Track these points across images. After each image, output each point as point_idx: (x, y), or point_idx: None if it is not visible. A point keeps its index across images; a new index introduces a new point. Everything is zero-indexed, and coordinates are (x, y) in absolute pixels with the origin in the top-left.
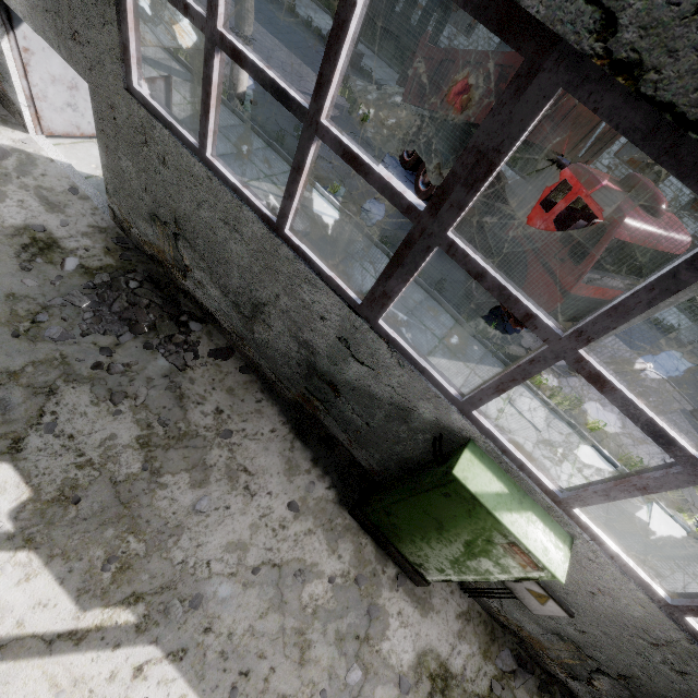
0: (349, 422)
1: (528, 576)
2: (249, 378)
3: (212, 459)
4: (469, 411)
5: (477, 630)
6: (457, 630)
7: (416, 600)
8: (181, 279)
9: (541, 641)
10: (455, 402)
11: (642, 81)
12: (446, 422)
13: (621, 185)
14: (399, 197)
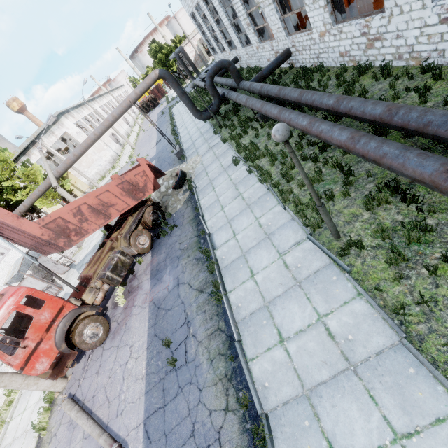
0: None
1: None
2: None
3: None
4: None
5: None
6: None
7: None
8: None
9: None
10: None
11: None
12: None
13: None
14: None
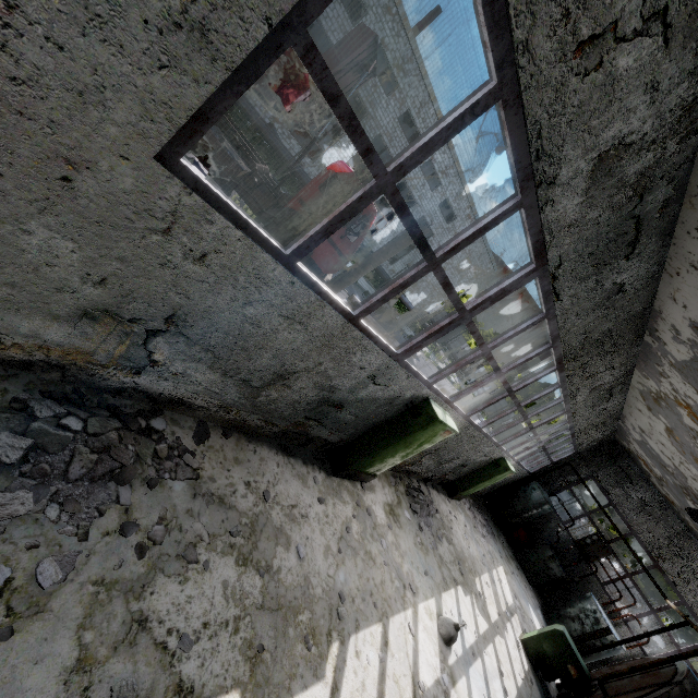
0: (340, 422)
1: (444, 439)
2: (235, 439)
3: (277, 521)
4: (432, 385)
5: (384, 479)
6: (382, 486)
7: (370, 489)
8: (121, 378)
9: (406, 461)
10: (427, 384)
11: (555, 282)
12: (418, 395)
13: (358, 178)
14: (460, 304)
